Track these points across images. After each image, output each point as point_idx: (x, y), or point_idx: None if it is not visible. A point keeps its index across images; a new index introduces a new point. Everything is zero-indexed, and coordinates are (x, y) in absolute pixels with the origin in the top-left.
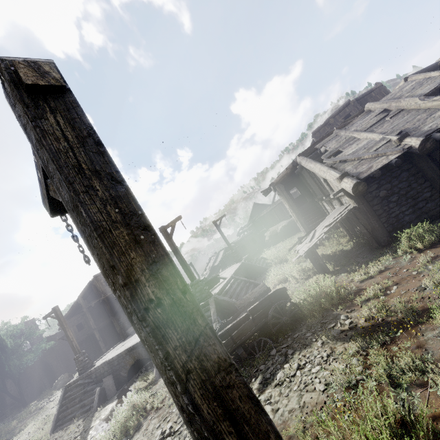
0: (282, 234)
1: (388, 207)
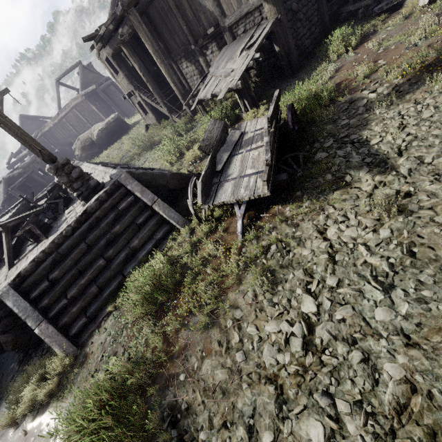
0: (101, 142)
1: (297, 26)
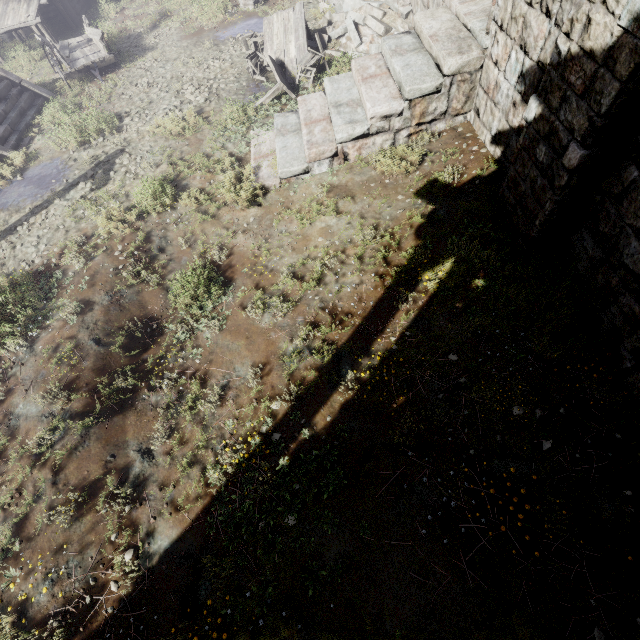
0: None
1: None
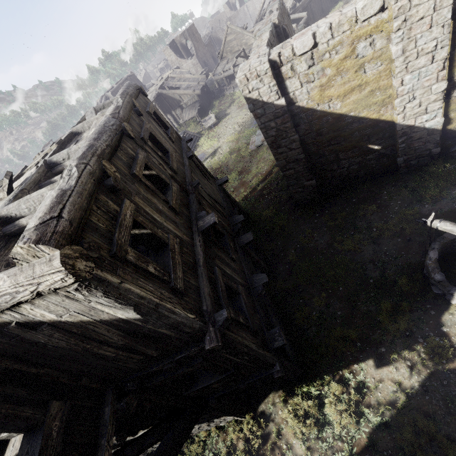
0: None
1: (204, 101)
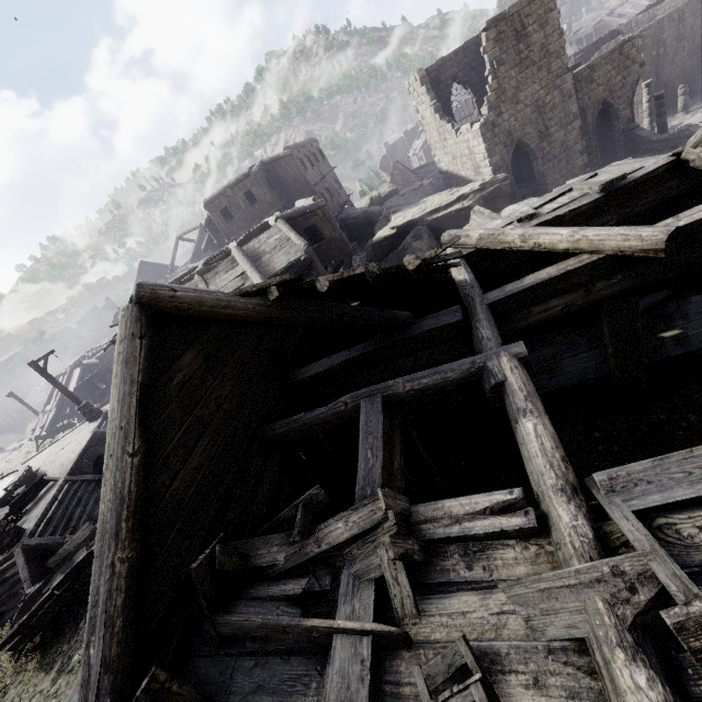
0: None
1: None
